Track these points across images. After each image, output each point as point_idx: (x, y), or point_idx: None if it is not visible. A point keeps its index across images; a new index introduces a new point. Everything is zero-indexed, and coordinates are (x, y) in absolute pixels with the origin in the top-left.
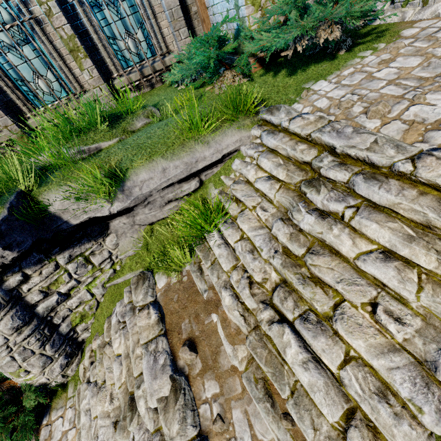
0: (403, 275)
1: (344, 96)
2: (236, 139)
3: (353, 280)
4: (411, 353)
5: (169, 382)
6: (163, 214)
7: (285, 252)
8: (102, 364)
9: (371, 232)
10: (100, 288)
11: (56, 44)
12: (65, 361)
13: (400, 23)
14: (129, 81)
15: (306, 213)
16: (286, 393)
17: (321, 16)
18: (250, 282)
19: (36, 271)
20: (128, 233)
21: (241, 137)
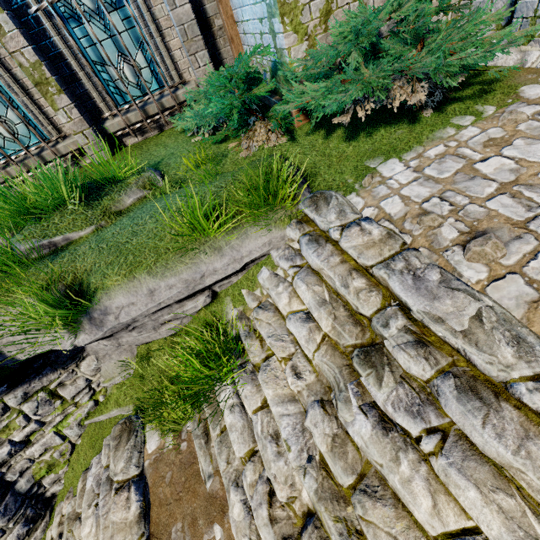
0: None
1: (428, 201)
2: (262, 242)
3: None
4: None
5: None
6: (161, 335)
7: (324, 463)
8: None
9: (465, 502)
10: (76, 427)
11: (17, 72)
12: (25, 529)
13: (517, 70)
14: (126, 123)
15: (358, 412)
16: None
17: (396, 67)
18: (271, 491)
19: None
20: (113, 355)
21: (271, 239)
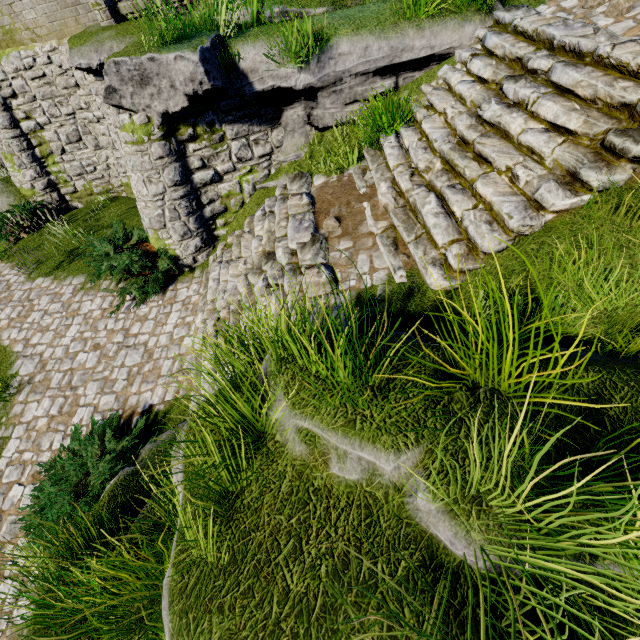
0: (551, 139)
1: None
2: (455, 36)
3: (509, 152)
4: (527, 198)
5: (309, 236)
6: (342, 117)
7: (458, 144)
8: (238, 247)
9: (544, 110)
10: (251, 186)
11: None
12: (200, 245)
13: None
14: None
15: (494, 104)
16: (412, 237)
17: None
18: (412, 173)
19: (205, 134)
20: (296, 134)
21: (462, 36)
